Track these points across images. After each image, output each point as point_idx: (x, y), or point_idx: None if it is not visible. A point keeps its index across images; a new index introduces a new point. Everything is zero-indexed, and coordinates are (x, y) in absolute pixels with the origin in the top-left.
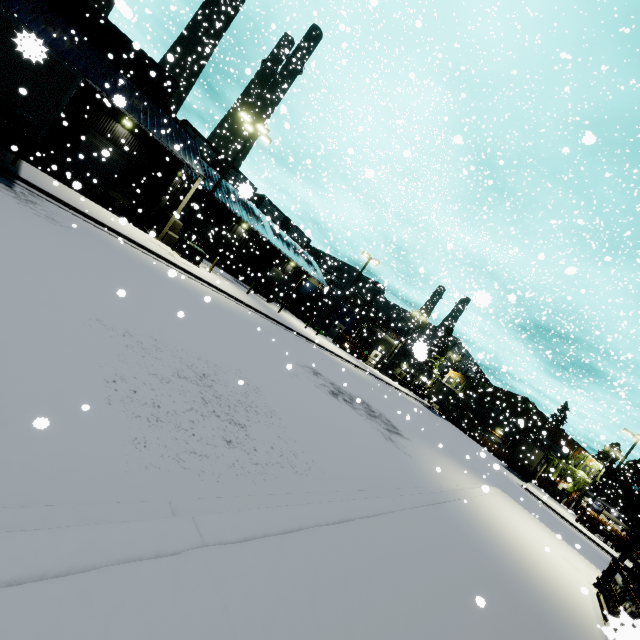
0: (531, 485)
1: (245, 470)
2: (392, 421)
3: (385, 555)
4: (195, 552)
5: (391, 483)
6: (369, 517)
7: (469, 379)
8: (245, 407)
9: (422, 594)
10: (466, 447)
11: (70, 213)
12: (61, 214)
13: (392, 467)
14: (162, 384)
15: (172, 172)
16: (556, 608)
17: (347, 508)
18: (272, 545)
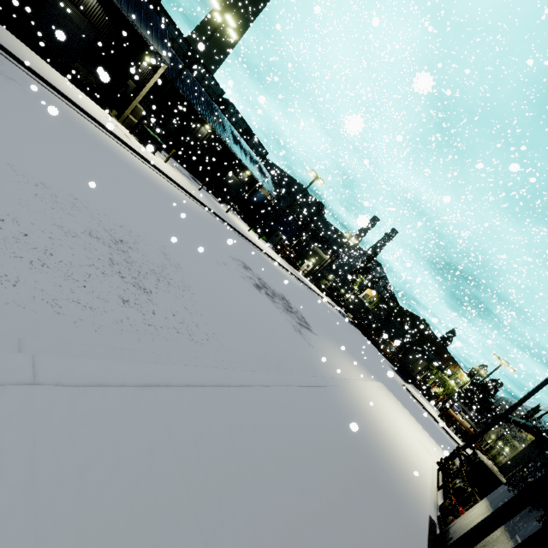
0: (411, 386)
1: (133, 328)
2: (306, 318)
3: (255, 419)
4: (19, 388)
5: (287, 364)
6: (251, 386)
7: (382, 298)
8: (158, 277)
9: (280, 455)
10: (366, 350)
11: (19, 68)
12: (6, 65)
13: (293, 352)
14: (65, 237)
15: (139, 55)
16: (400, 477)
17: (229, 376)
18: (127, 395)
